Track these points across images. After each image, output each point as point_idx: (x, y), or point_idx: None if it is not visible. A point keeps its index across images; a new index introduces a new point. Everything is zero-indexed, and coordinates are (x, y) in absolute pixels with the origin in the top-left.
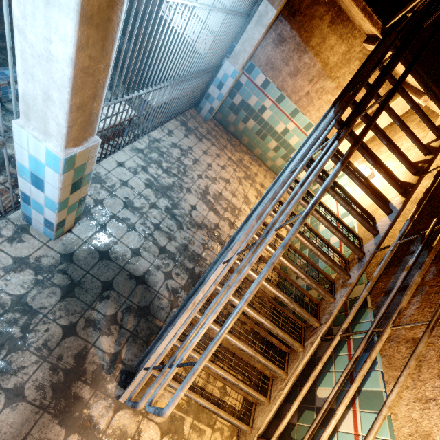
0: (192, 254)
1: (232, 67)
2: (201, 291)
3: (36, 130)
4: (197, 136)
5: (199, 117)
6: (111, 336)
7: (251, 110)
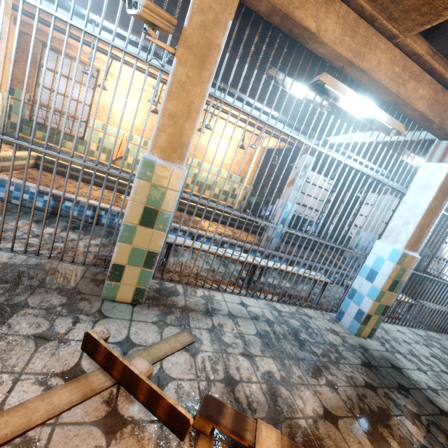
0: None
1: None
2: None
3: (389, 242)
4: None
5: None
6: (417, 427)
7: None
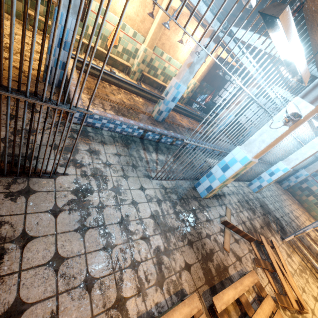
0: (292, 226)
1: (305, 172)
2: (317, 221)
3: (285, 163)
4: (282, 192)
5: (281, 186)
6: (274, 225)
7: (312, 192)
